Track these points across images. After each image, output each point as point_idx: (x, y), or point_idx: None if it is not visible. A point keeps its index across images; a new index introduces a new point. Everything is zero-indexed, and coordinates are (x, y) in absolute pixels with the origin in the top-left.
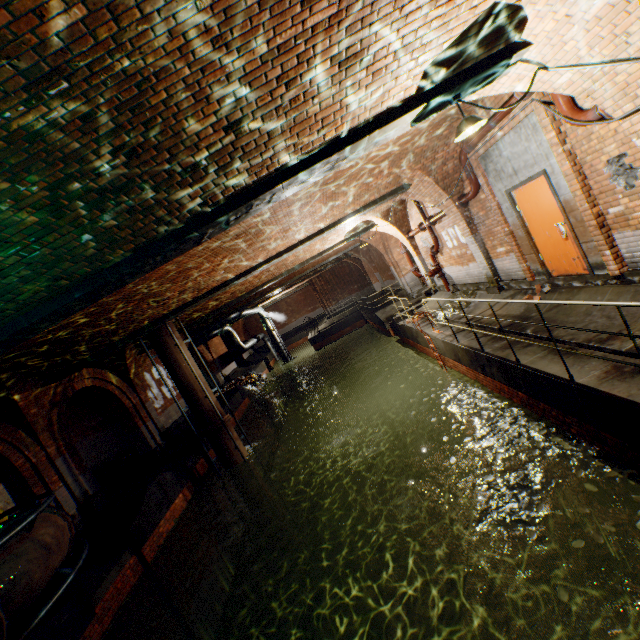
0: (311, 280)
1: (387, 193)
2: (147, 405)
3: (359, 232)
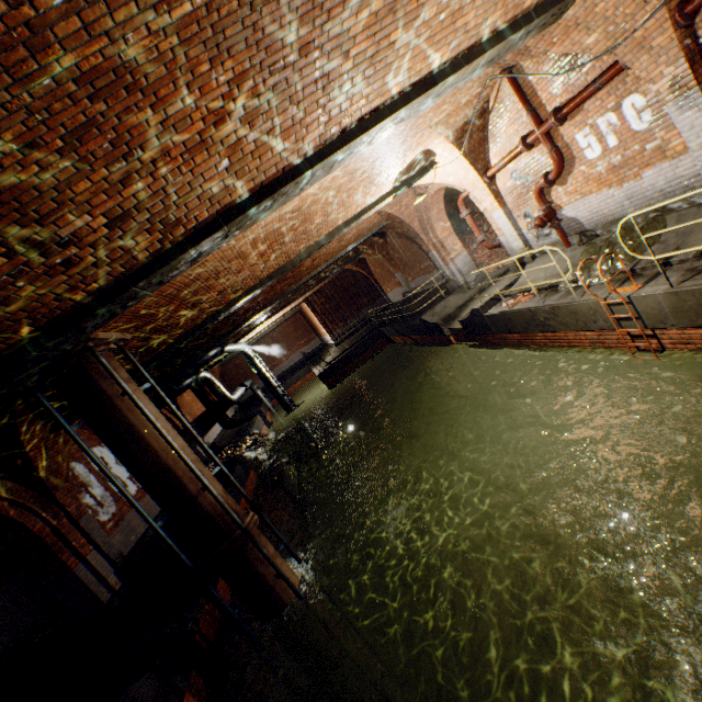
0: (307, 298)
1: (547, 0)
2: (83, 522)
3: (412, 177)
